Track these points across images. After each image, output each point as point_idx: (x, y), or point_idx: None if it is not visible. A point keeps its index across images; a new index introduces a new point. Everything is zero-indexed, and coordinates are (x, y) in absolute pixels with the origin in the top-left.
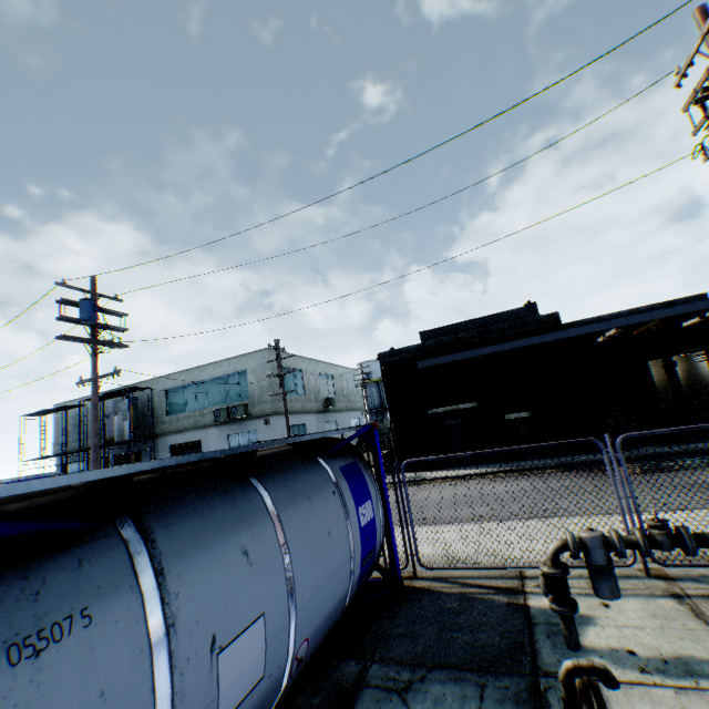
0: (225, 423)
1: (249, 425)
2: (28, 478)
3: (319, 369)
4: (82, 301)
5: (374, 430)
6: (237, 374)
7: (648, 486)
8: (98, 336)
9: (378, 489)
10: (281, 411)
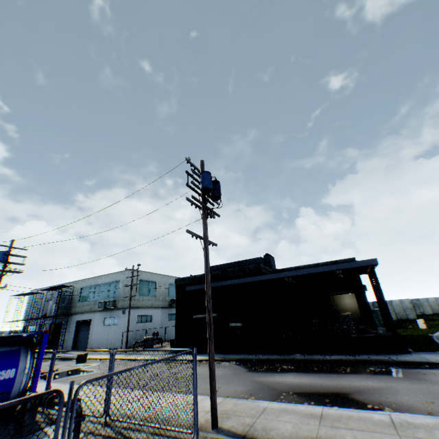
0: (104, 310)
1: (115, 313)
2: (12, 331)
3: (170, 281)
4: (0, 252)
5: (45, 333)
6: (115, 282)
7: (239, 379)
8: (6, 268)
9: (32, 363)
10: (134, 306)
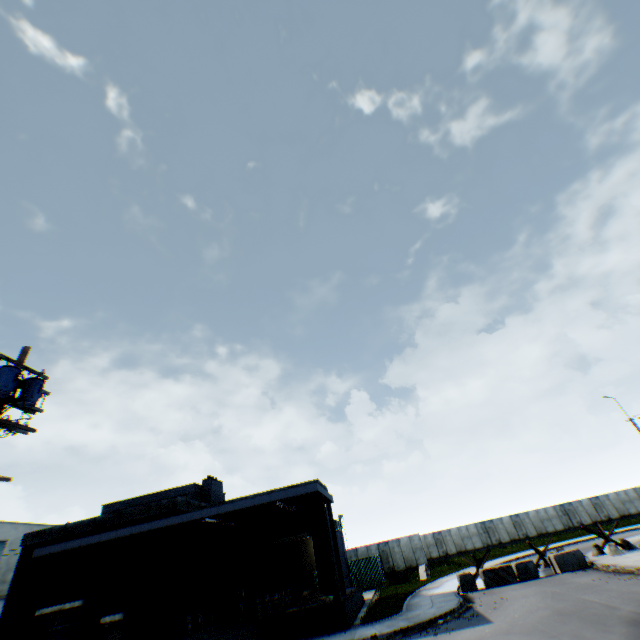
0: None
1: None
2: None
3: None
4: None
5: None
6: None
7: None
8: None
9: None
10: None
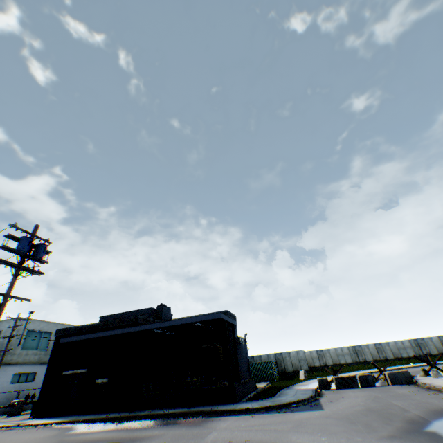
0: None
1: None
2: None
3: None
4: None
5: None
6: None
7: (49, 439)
8: None
9: None
10: (12, 362)
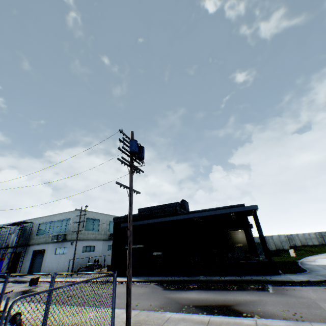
0: (57, 242)
1: (65, 244)
2: None
3: (111, 219)
4: None
5: (1, 260)
6: (67, 220)
7: (155, 296)
8: None
9: None
10: (81, 239)
